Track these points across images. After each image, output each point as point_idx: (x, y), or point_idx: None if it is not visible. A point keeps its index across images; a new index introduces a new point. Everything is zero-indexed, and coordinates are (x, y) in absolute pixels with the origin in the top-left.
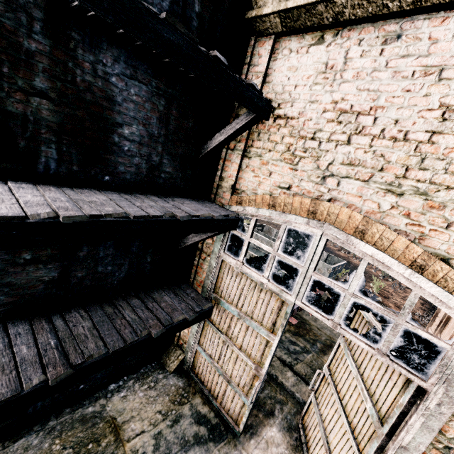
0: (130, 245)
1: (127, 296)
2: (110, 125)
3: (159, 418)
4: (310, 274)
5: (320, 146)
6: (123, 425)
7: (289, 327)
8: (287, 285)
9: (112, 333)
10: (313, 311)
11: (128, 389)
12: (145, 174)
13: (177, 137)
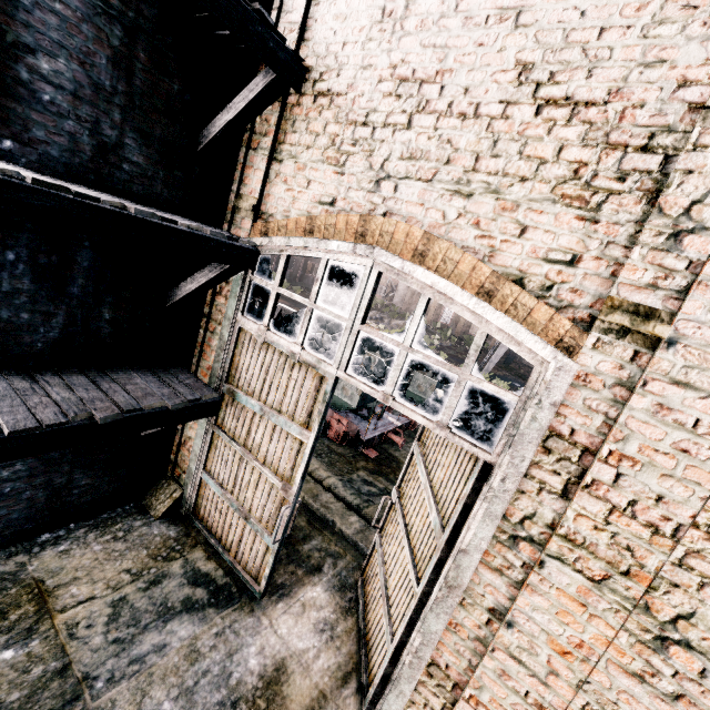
0: (66, 282)
1: (63, 371)
2: (9, 45)
3: (126, 579)
4: (357, 329)
5: (374, 134)
6: (57, 591)
7: (367, 464)
8: (328, 352)
9: (17, 410)
10: (360, 383)
11: (73, 541)
12: (91, 157)
13: (152, 105)
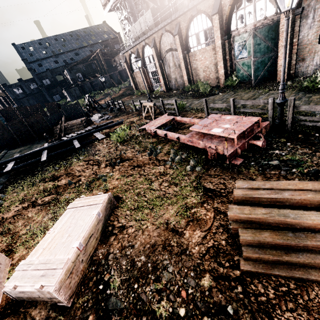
0: None
1: None
2: None
3: None
4: None
5: None
6: None
7: None
8: None
9: None
10: None
11: None
12: None
13: None
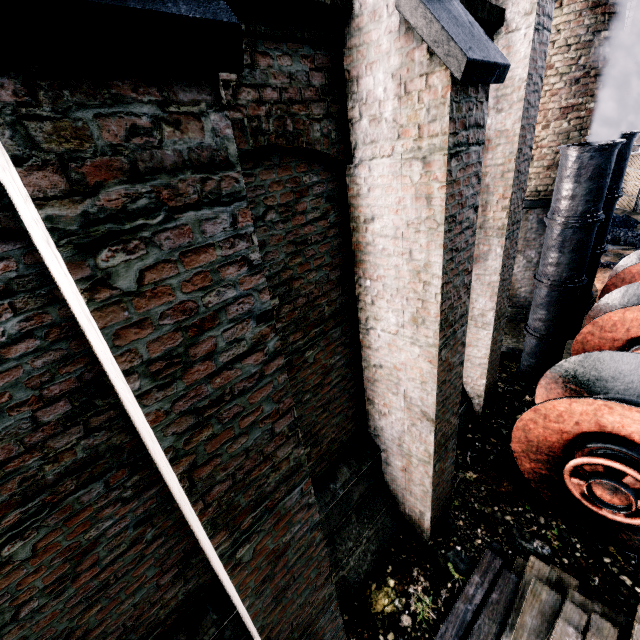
0: None
1: None
2: None
3: None
4: None
5: None
6: None
7: None
8: None
9: None
10: None
11: None
12: None
13: None
